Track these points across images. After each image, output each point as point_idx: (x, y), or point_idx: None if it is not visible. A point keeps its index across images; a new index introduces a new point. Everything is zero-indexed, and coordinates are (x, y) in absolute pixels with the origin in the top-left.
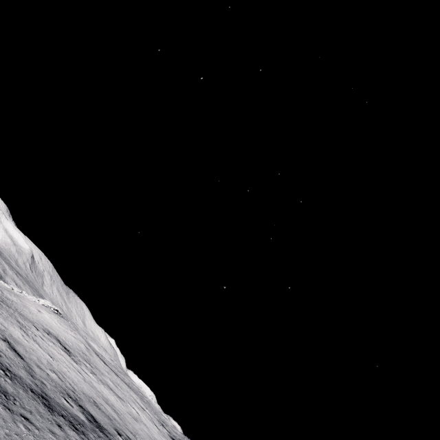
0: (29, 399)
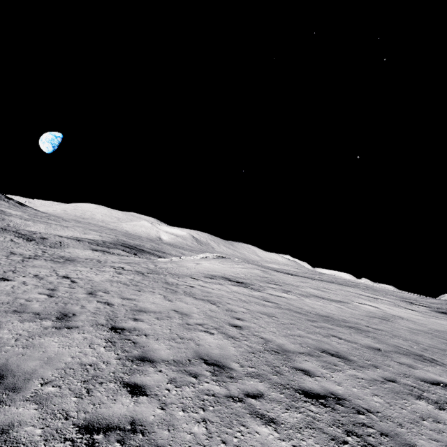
0: None
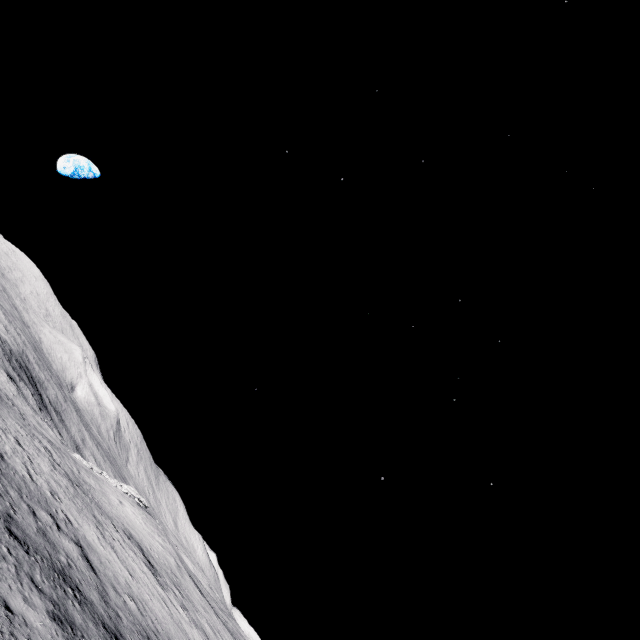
0: (99, 639)
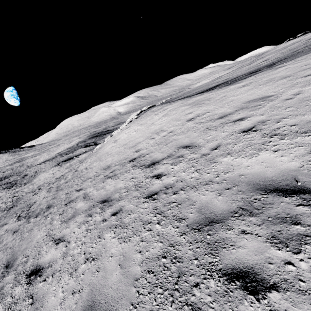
0: None
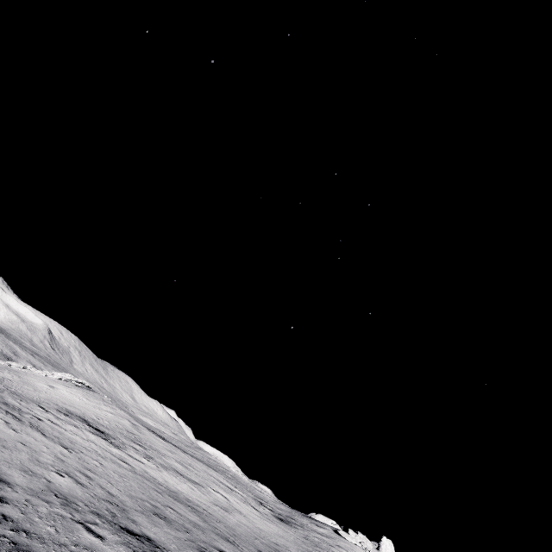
0: None
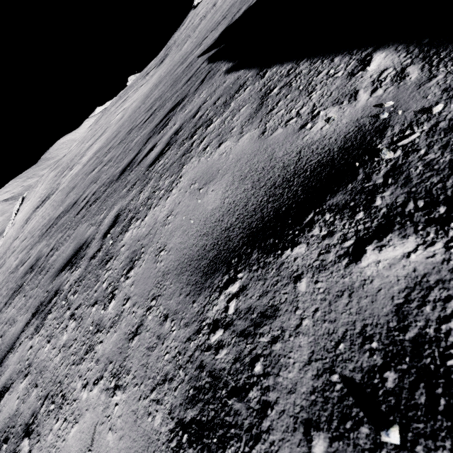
0: None
